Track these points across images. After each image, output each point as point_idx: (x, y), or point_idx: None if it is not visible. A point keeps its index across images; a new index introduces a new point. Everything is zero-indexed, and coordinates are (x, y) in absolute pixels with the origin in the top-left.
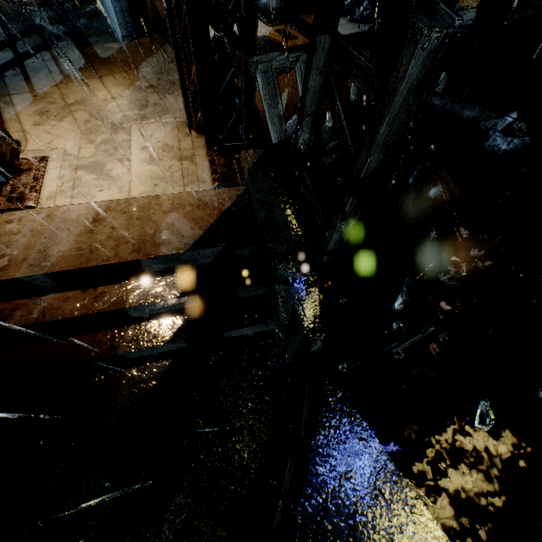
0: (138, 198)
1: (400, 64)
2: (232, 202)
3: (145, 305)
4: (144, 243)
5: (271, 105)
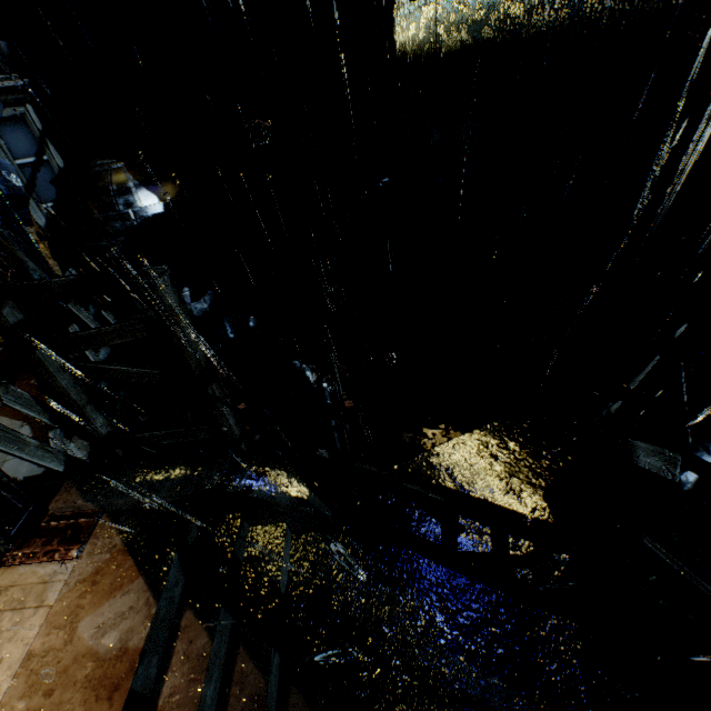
0: (4, 699)
1: (161, 301)
2: (118, 534)
3: (203, 699)
4: (106, 678)
5: (21, 447)
